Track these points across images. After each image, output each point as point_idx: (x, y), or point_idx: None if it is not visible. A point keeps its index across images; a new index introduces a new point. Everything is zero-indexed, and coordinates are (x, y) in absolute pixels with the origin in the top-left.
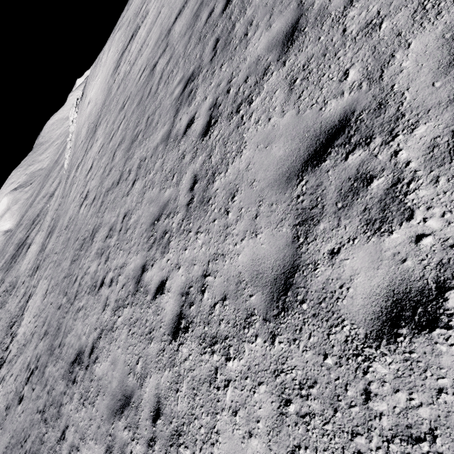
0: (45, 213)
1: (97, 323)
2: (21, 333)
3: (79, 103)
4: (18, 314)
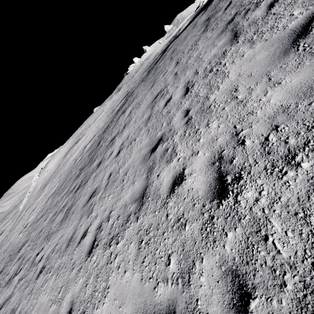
0: None
1: (2, 301)
2: None
3: (42, 170)
4: None
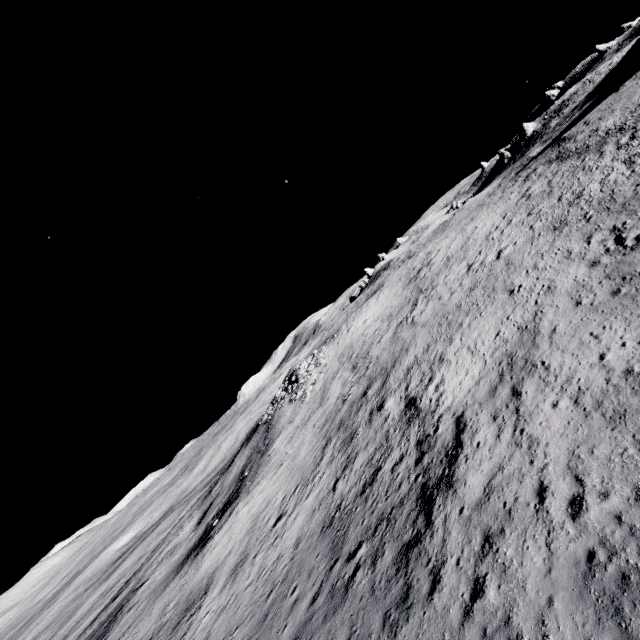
0: (144, 576)
1: None
2: (472, 376)
3: (324, 348)
4: (373, 461)
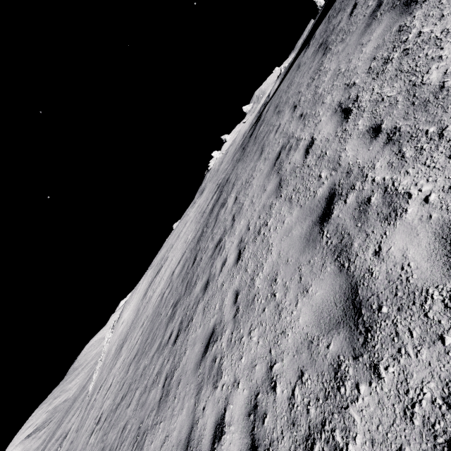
0: None
1: None
2: None
3: (116, 324)
4: None
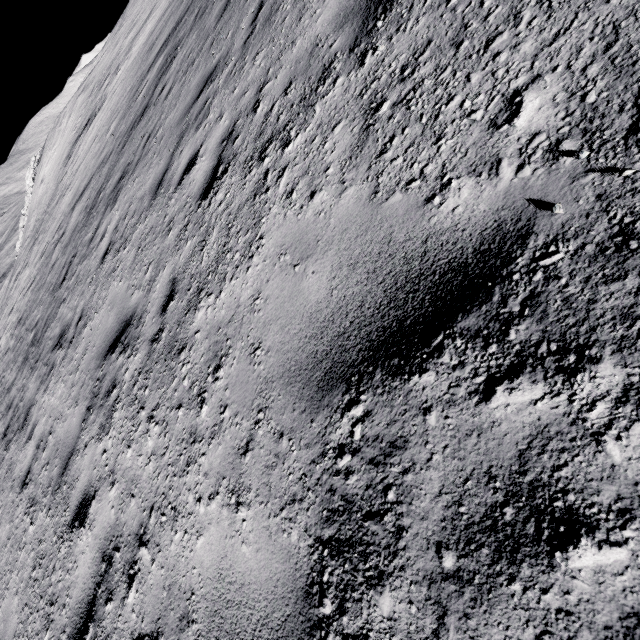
0: None
1: None
2: None
3: (38, 166)
4: None
